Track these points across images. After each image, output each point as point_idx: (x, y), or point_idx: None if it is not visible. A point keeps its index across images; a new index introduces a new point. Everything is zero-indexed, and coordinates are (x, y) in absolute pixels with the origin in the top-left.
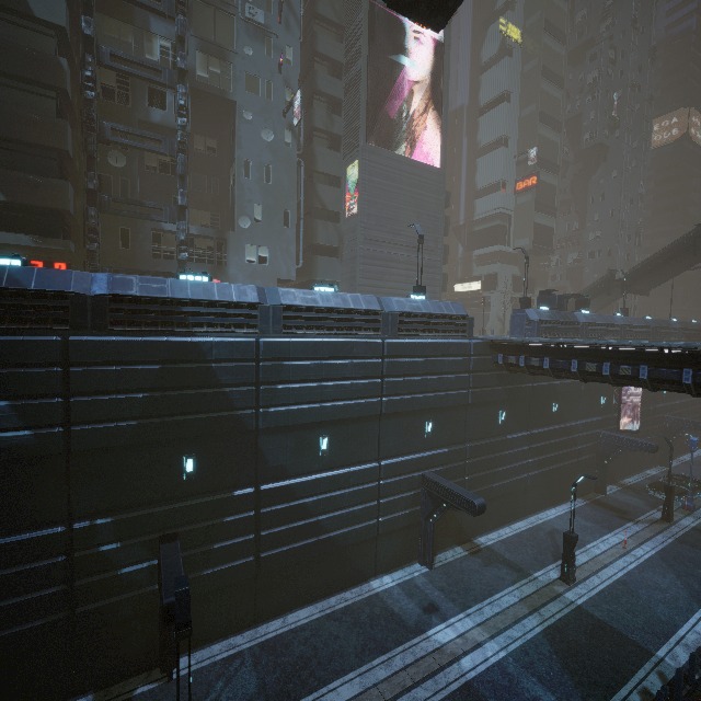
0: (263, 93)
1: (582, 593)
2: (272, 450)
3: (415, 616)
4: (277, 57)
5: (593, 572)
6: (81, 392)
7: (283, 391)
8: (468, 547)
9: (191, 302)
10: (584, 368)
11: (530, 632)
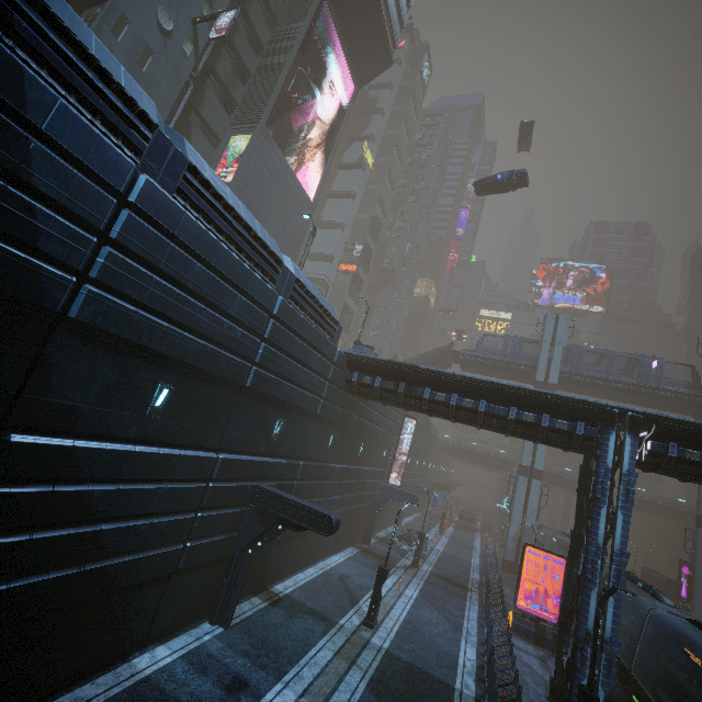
0: None
1: (385, 636)
2: (69, 371)
3: (216, 701)
4: None
5: (385, 614)
6: None
7: (140, 277)
8: (266, 596)
9: (40, 4)
10: (434, 397)
11: (357, 690)
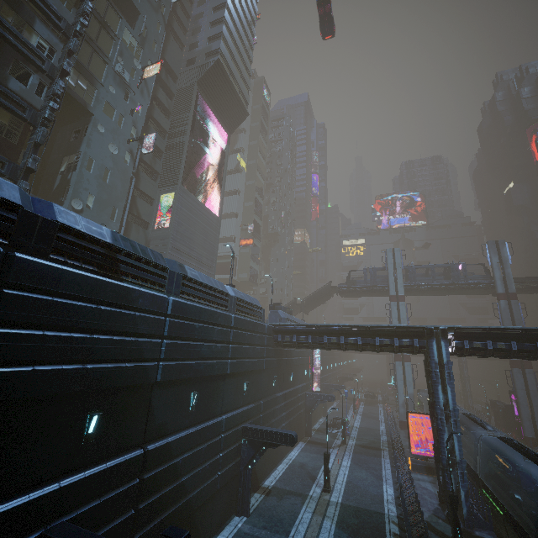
0: (116, 120)
1: (337, 495)
2: (160, 406)
3: None
4: (131, 105)
5: (334, 481)
6: (5, 321)
7: (178, 346)
8: (261, 491)
9: (125, 252)
10: (330, 340)
11: (331, 530)
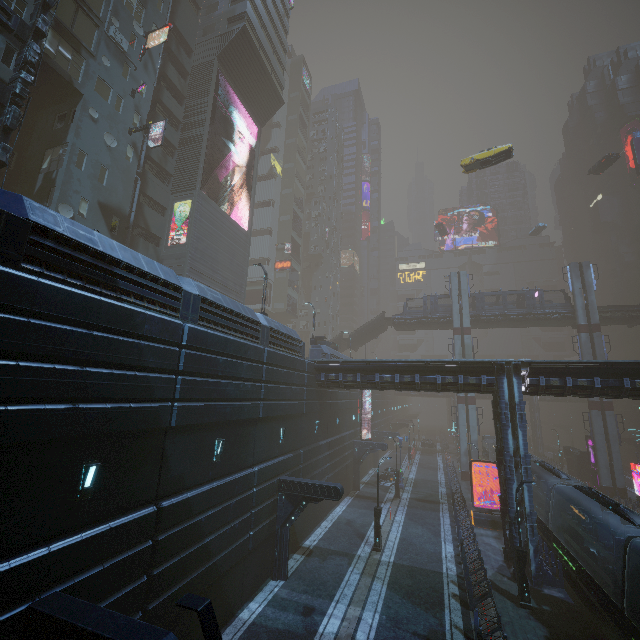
0: (113, 103)
1: (389, 554)
2: (176, 455)
3: (300, 623)
4: (132, 84)
5: (386, 539)
6: None
7: (197, 384)
8: (302, 551)
9: (124, 265)
10: (383, 379)
11: (382, 592)
